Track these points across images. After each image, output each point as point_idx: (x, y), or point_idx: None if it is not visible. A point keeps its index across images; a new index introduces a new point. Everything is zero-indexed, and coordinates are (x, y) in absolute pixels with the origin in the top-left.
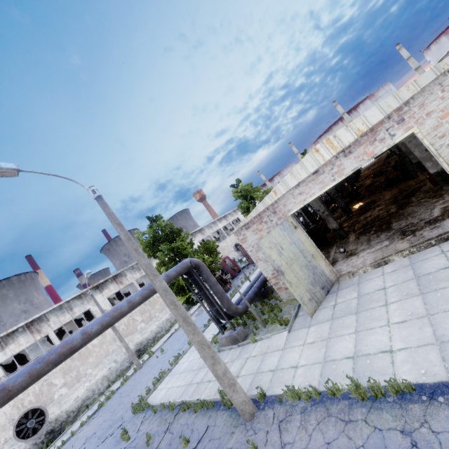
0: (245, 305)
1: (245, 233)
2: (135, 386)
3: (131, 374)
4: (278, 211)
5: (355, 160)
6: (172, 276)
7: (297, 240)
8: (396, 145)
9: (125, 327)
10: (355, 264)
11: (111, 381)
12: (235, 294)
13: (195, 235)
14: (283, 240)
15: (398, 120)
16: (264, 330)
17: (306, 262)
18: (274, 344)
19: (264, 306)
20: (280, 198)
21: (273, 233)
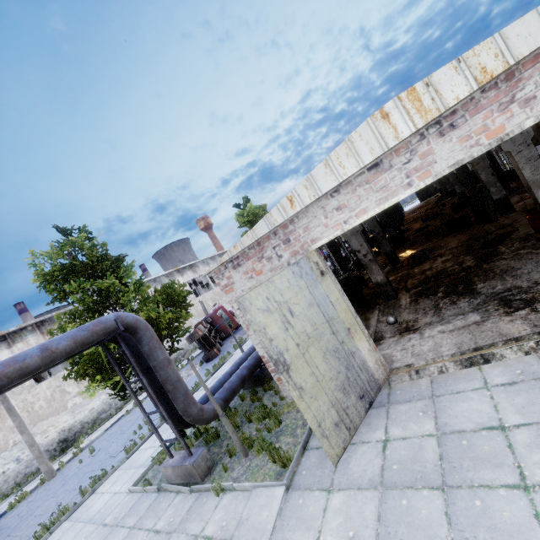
0: (220, 403)
1: (231, 276)
2: (22, 521)
3: (34, 487)
4: (293, 239)
5: (460, 144)
6: (58, 350)
7: (324, 298)
8: (463, 177)
9: (45, 404)
10: (419, 351)
11: (3, 494)
12: (221, 365)
13: (183, 272)
14: (295, 297)
15: None
16: (242, 464)
17: (335, 342)
18: (253, 520)
19: (254, 403)
20: (301, 214)
21: (277, 280)
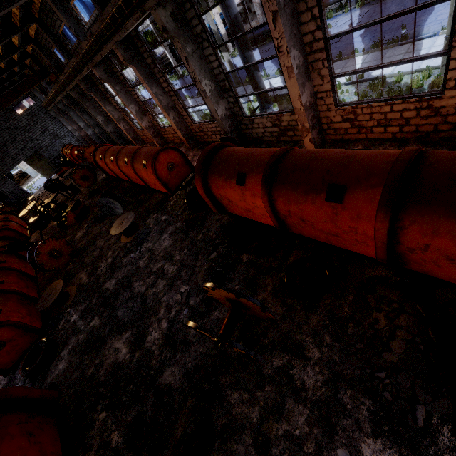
0: None
1: None
2: None
3: None
4: None
5: None
6: None
7: None
8: None
9: None
10: None
11: None
12: None
13: None
14: None
15: None
16: None
17: None
18: None
19: None
20: None
21: None
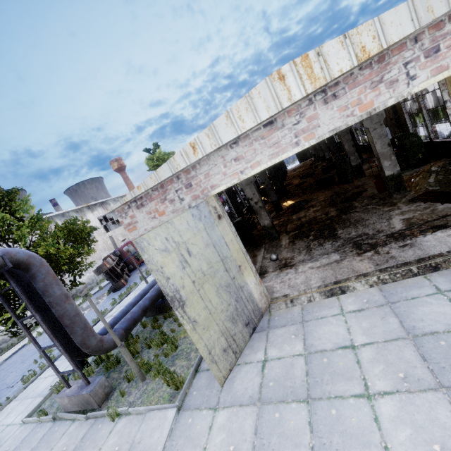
0: (121, 333)
1: (134, 215)
2: None
3: None
4: (195, 184)
5: (339, 113)
6: None
7: (220, 239)
8: (332, 146)
9: None
10: (294, 284)
11: None
12: (127, 294)
13: (93, 208)
14: (193, 238)
15: (429, 48)
16: (139, 388)
17: (228, 278)
18: (144, 442)
19: (155, 329)
20: (203, 161)
21: (177, 221)
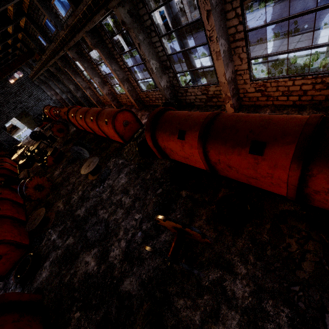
0: None
1: None
2: None
3: None
4: None
5: None
6: None
7: None
8: None
9: None
10: None
11: None
12: None
13: None
14: None
15: None
16: None
17: None
18: None
19: None
20: None
21: None
